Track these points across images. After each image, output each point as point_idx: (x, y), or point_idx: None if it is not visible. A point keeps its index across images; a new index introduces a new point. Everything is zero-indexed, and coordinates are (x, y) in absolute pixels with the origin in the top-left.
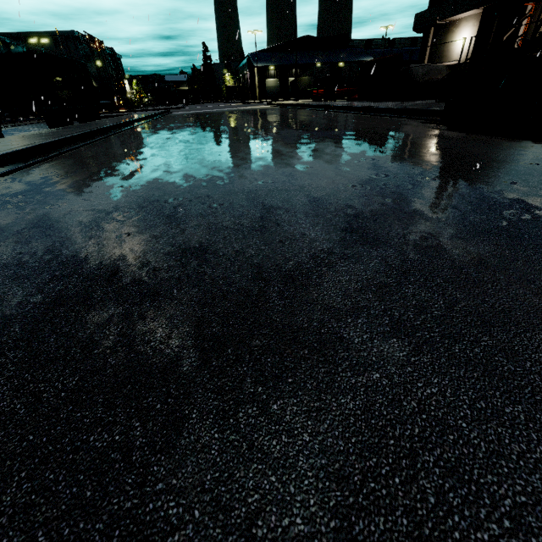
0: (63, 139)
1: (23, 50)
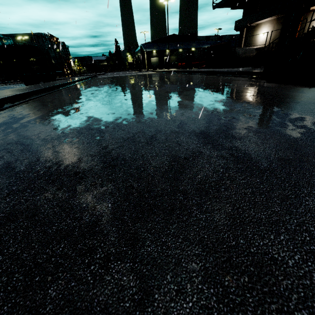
0: (32, 91)
1: (10, 41)
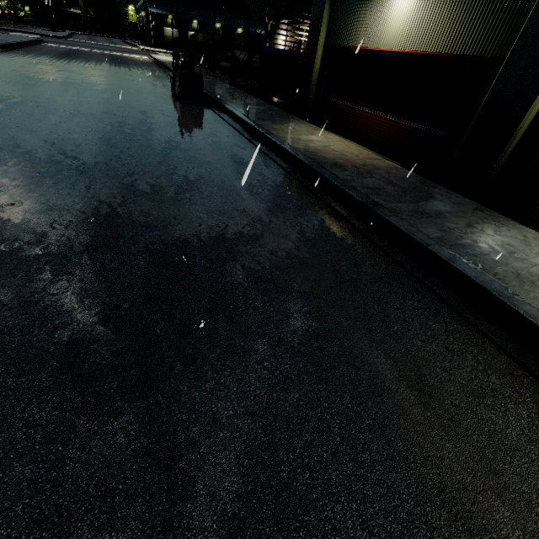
0: None
1: None
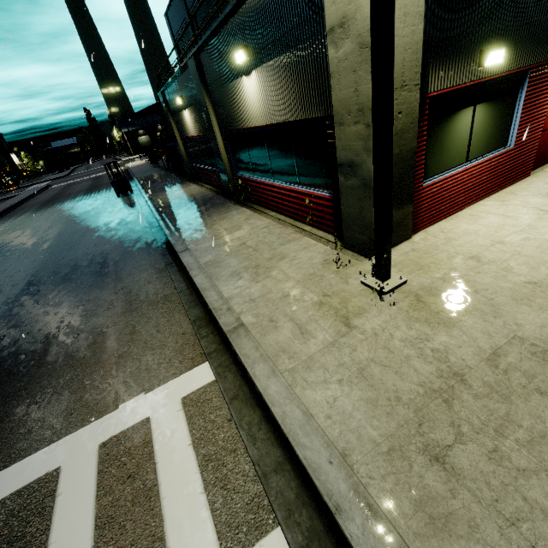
0: None
1: None
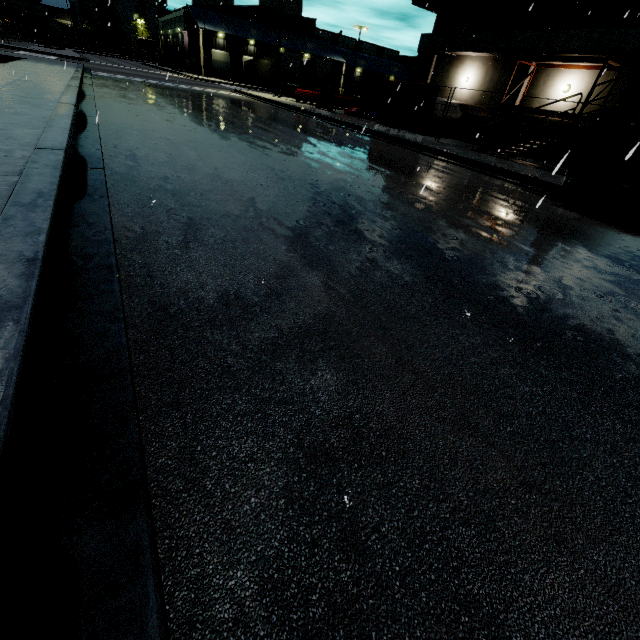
0: (69, 134)
1: None
